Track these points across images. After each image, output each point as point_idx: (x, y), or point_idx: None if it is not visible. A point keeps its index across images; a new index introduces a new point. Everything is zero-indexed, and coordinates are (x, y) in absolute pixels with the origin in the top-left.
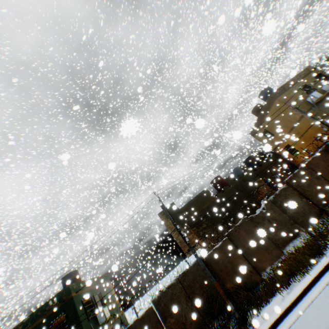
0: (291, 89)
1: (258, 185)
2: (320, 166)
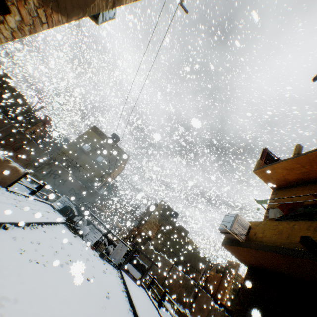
0: (100, 139)
1: (25, 126)
2: (4, 125)
